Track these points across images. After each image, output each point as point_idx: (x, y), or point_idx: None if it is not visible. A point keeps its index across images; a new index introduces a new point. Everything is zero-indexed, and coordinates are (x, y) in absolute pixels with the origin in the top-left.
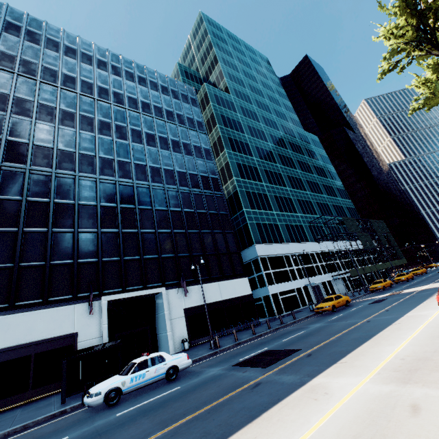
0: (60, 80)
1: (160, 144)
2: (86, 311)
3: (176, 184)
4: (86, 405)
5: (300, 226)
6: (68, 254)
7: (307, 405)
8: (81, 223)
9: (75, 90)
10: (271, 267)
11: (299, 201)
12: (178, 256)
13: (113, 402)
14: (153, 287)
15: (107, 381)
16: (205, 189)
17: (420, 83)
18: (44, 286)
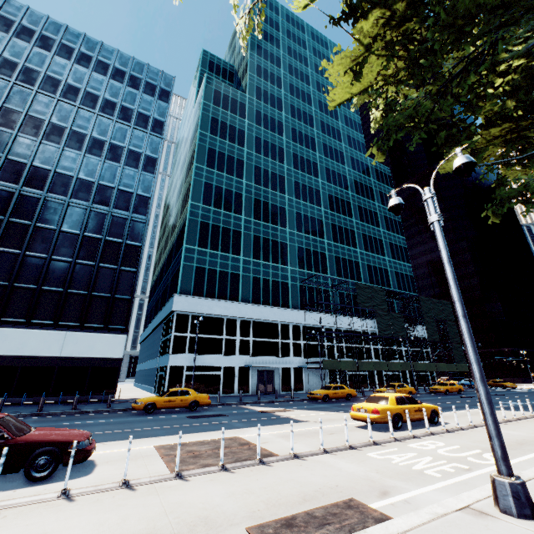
0: None
1: (68, 141)
2: None
3: (67, 195)
4: None
5: (284, 283)
6: None
7: None
8: None
9: None
10: (192, 329)
11: (301, 250)
12: (15, 286)
13: None
14: None
15: None
16: (117, 208)
17: None
18: None
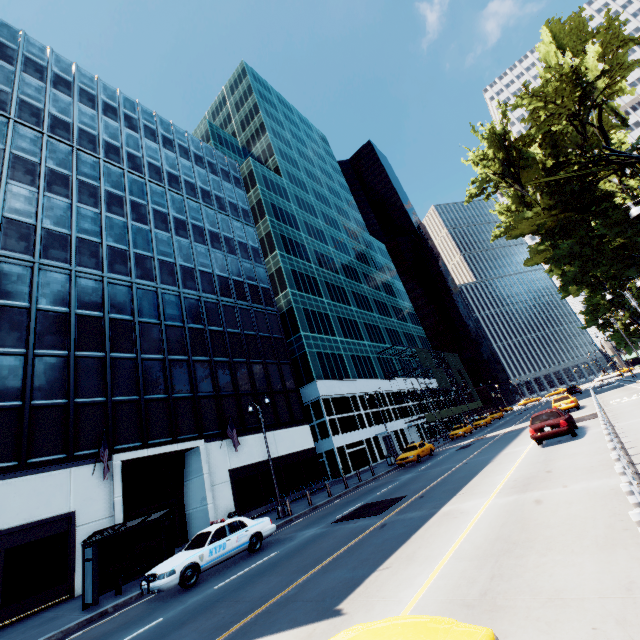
0: (47, 124)
1: (193, 235)
2: (88, 477)
3: (216, 294)
4: (153, 591)
5: (368, 357)
6: (59, 389)
7: (450, 522)
8: (79, 342)
9: (69, 142)
10: (335, 411)
11: (366, 325)
12: (220, 394)
13: (191, 583)
14: (188, 440)
15: (176, 558)
16: (254, 303)
17: (501, 209)
18: (22, 440)
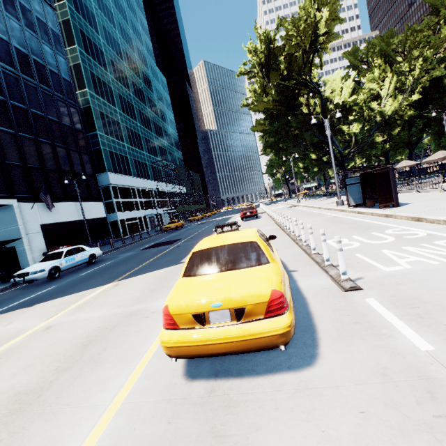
0: None
1: None
2: None
3: (16, 68)
4: (28, 281)
5: (145, 164)
6: None
7: None
8: None
9: None
10: (120, 196)
11: (146, 140)
12: (28, 166)
13: (56, 276)
14: (1, 198)
15: (40, 265)
16: (56, 91)
17: (252, 89)
18: None
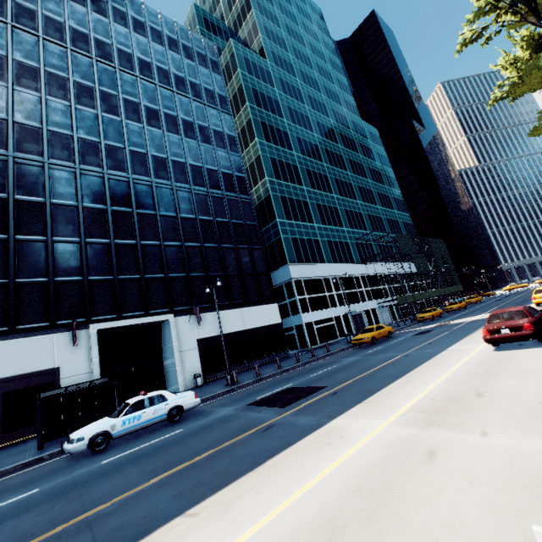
0: (10, 13)
1: (166, 125)
2: (69, 341)
3: (189, 183)
4: (66, 452)
5: (346, 243)
6: (40, 270)
7: (318, 451)
8: (56, 229)
9: (35, 32)
10: (307, 291)
11: (347, 212)
12: (191, 276)
13: (100, 448)
14: (158, 314)
15: (93, 425)
16: (228, 191)
17: (508, 63)
18: (9, 310)
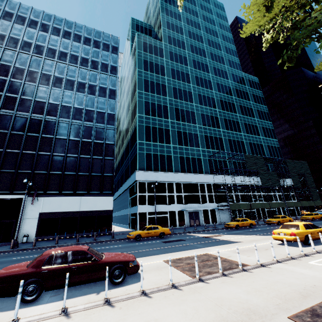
0: None
1: (66, 85)
2: None
3: (70, 118)
4: None
5: (198, 159)
6: None
7: None
8: None
9: (2, 45)
10: (148, 190)
11: (206, 137)
12: (50, 173)
13: None
14: (17, 194)
15: None
16: (98, 123)
17: None
18: None
